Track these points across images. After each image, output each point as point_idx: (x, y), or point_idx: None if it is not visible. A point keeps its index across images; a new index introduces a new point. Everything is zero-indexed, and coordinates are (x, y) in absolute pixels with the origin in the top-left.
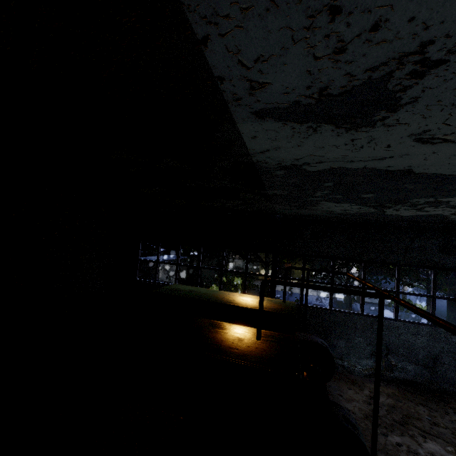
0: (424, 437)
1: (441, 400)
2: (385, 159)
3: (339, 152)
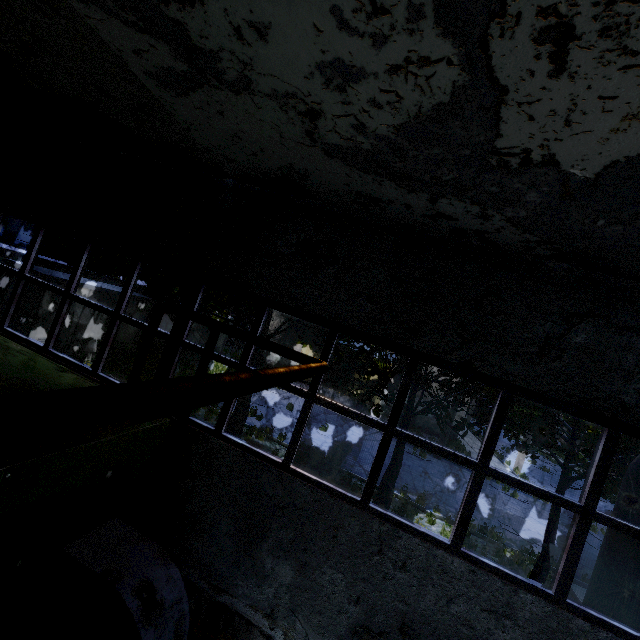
0: None
1: None
2: None
3: None
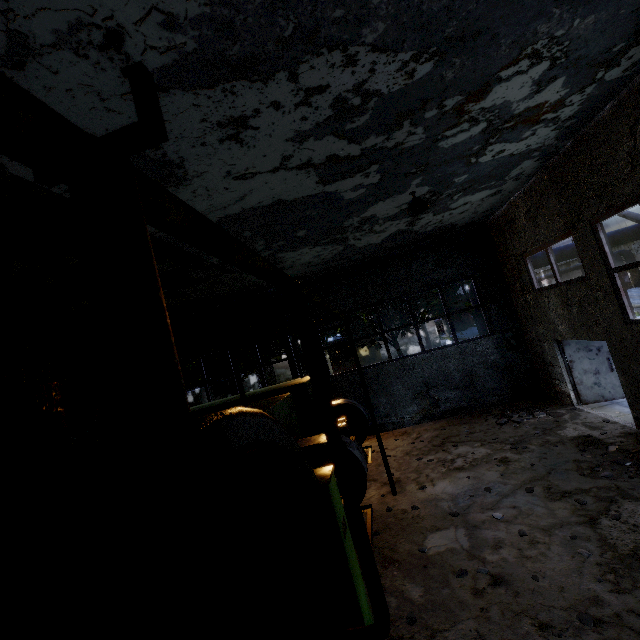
0: (456, 446)
1: (484, 412)
2: (244, 198)
3: (202, 204)
